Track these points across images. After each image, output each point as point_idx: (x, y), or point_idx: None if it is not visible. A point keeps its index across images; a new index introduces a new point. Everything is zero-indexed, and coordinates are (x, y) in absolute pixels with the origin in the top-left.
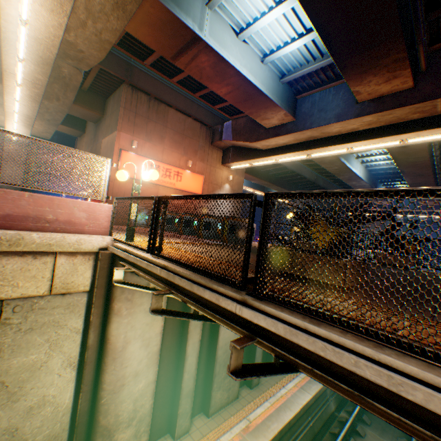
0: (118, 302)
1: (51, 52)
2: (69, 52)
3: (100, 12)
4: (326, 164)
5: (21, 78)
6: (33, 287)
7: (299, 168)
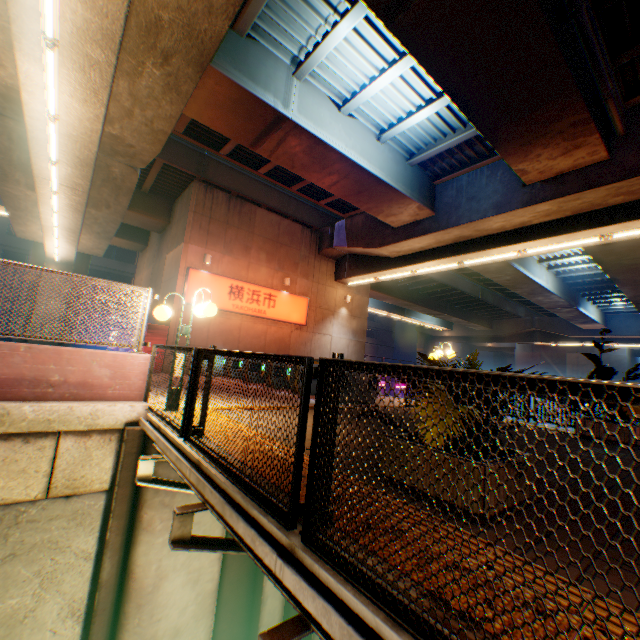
0: (149, 508)
1: (90, 150)
2: (118, 147)
3: (148, 97)
4: (492, 273)
5: (56, 184)
6: (20, 487)
7: (453, 279)
